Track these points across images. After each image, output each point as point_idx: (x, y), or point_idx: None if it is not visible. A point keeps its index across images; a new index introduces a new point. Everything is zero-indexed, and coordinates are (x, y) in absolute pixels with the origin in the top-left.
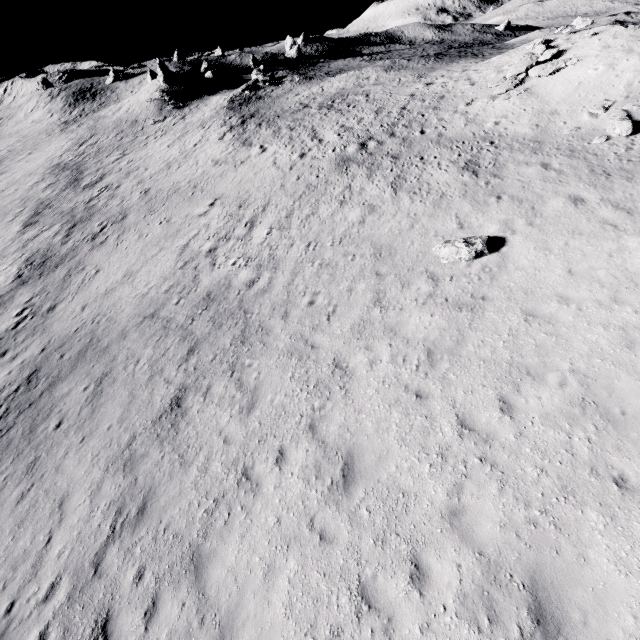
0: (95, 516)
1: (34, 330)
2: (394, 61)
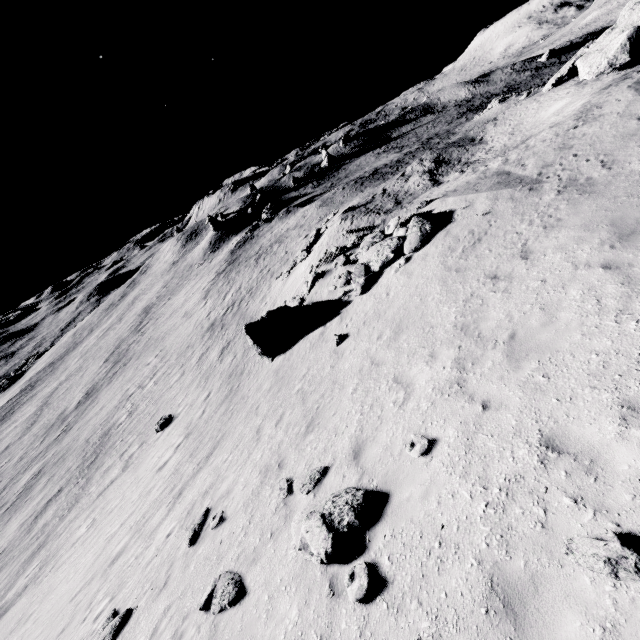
0: (1, 548)
1: (59, 441)
2: (336, 190)
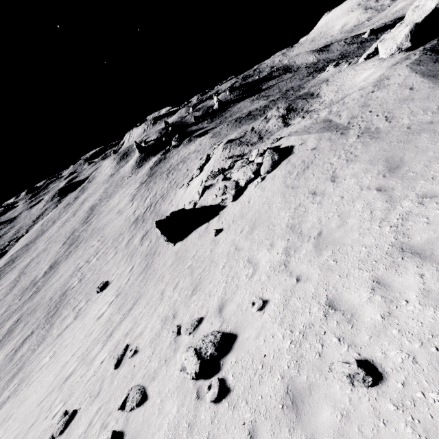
0: None
1: (32, 299)
2: (223, 126)
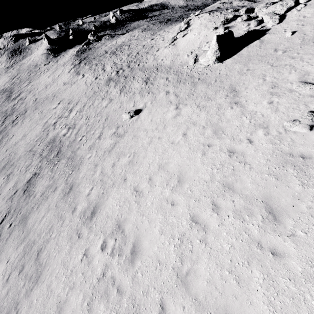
0: (1, 214)
1: None
2: (148, 25)
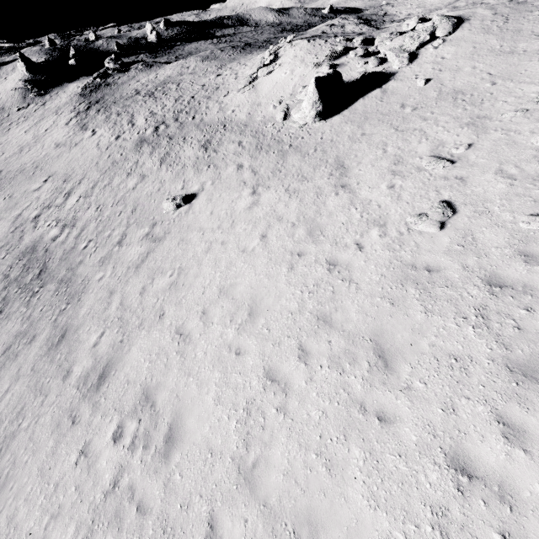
0: None
1: None
2: (213, 51)
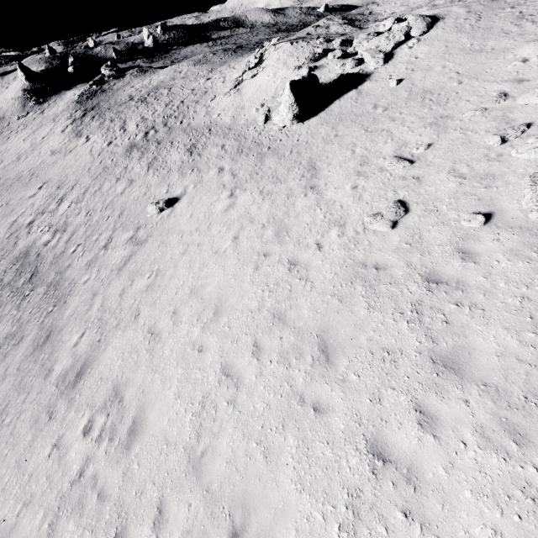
0: None
1: None
2: (205, 55)
